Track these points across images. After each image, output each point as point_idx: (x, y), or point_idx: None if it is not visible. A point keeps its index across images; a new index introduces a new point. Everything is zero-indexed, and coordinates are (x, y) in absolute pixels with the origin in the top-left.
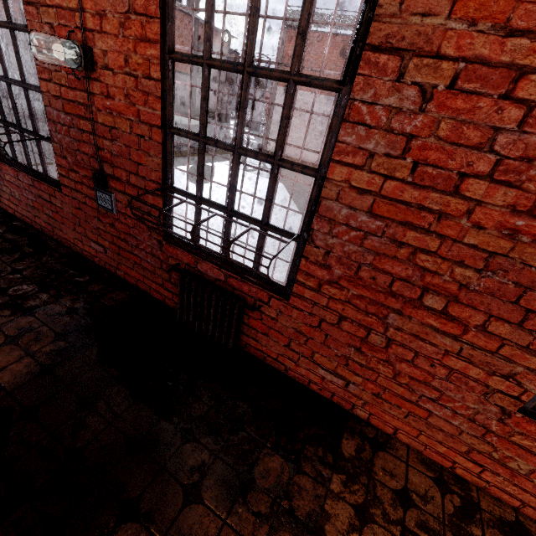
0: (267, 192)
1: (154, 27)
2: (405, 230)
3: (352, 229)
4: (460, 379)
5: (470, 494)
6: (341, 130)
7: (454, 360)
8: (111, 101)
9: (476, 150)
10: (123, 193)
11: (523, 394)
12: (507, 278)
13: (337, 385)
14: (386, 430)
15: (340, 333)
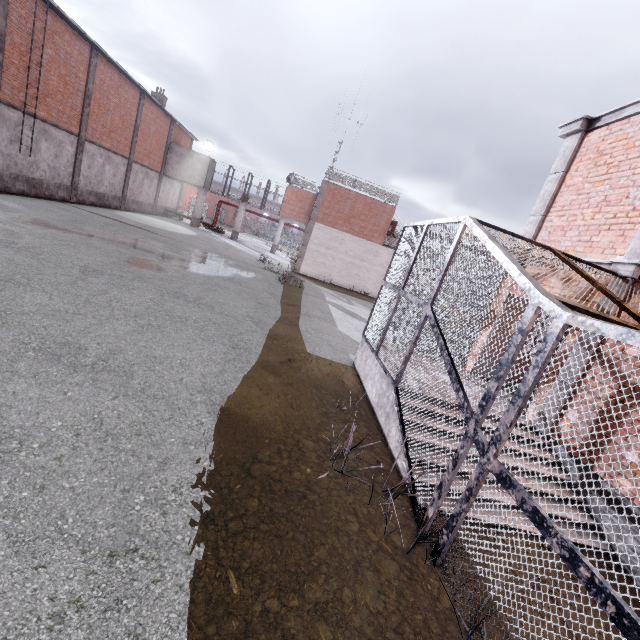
0: None
1: None
2: None
3: None
4: None
5: None
6: None
7: None
8: None
9: None
10: None
11: None
12: None
13: None
14: None
15: None
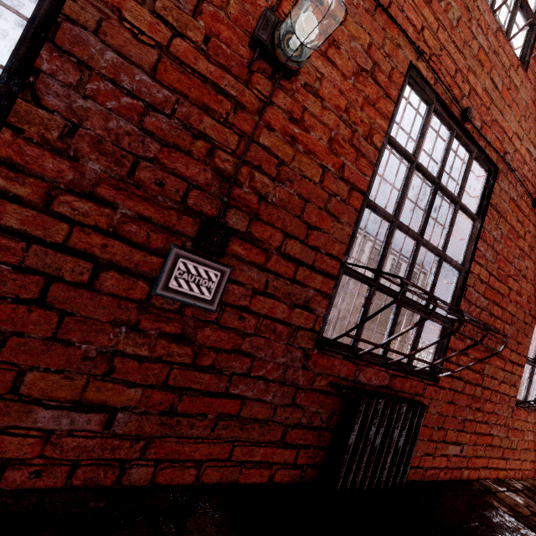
0: (435, 279)
1: (388, 105)
2: (493, 306)
3: (476, 307)
4: (502, 399)
5: (513, 486)
6: (478, 242)
7: (501, 386)
8: (300, 131)
9: (511, 264)
10: (257, 269)
11: (516, 392)
12: (514, 327)
13: (456, 456)
14: (475, 477)
15: (463, 398)
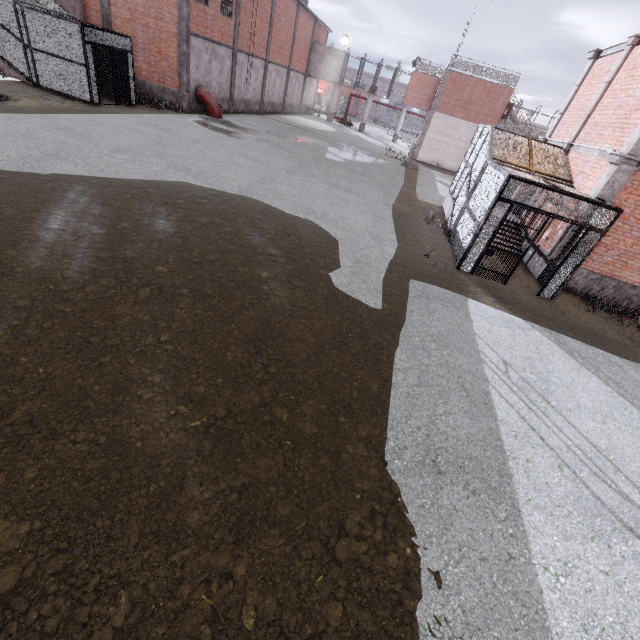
0: None
1: None
2: None
3: None
4: None
5: None
6: None
7: None
8: None
9: None
10: None
11: None
12: None
13: None
14: None
15: None
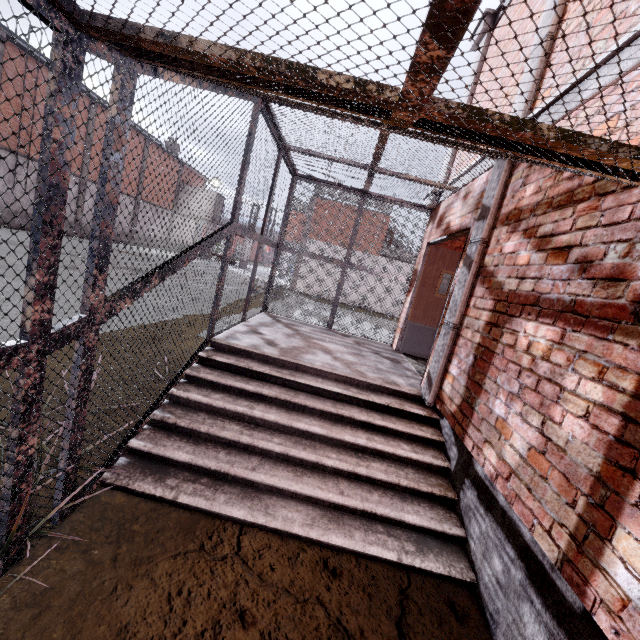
0: None
1: None
2: None
3: None
4: None
5: None
6: None
7: None
8: None
9: None
10: None
11: None
12: None
13: None
14: None
15: None
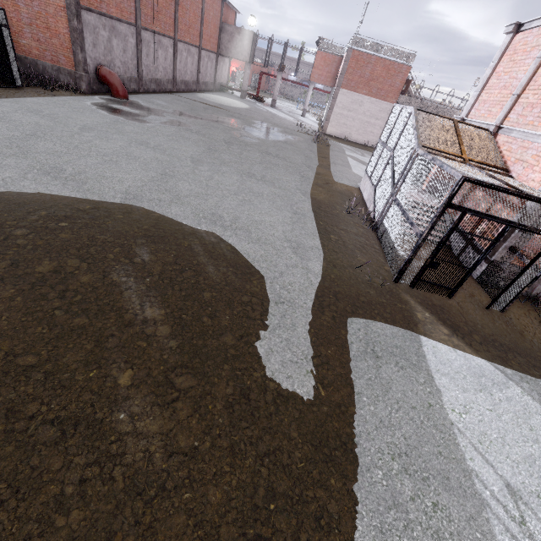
0: None
1: None
2: None
3: None
4: None
5: None
6: None
7: None
8: None
9: None
10: None
11: None
12: None
13: None
14: None
15: None
